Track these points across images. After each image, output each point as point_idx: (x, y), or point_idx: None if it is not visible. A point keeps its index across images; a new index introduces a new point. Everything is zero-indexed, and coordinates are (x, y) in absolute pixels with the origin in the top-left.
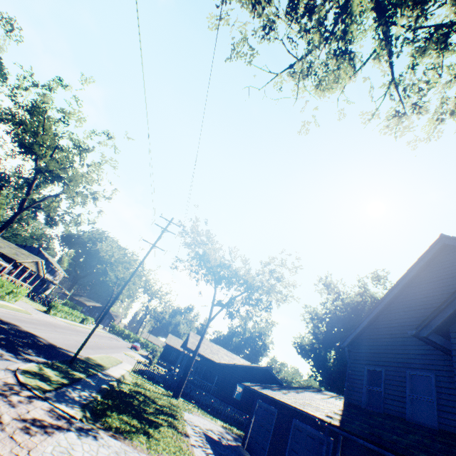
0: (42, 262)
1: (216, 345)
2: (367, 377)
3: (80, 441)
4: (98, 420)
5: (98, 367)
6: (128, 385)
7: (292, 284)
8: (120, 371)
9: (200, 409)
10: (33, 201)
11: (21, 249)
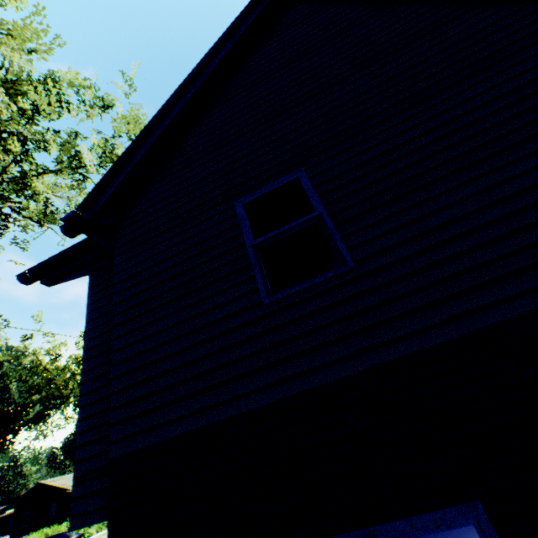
0: None
1: None
2: None
3: None
4: None
5: None
6: None
7: None
8: None
9: None
10: None
11: None
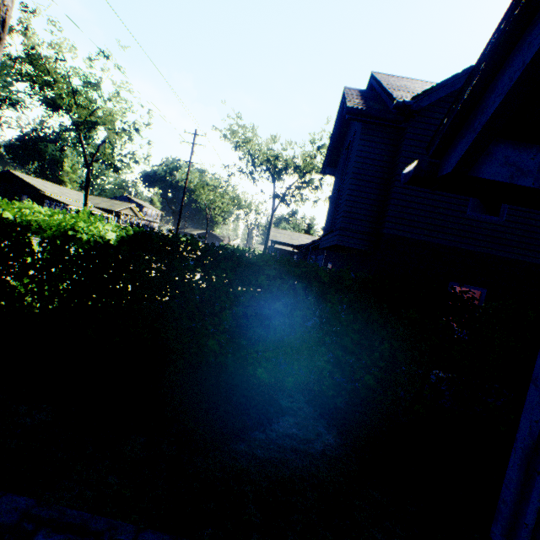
0: (134, 207)
1: (298, 233)
2: None
3: None
4: None
5: None
6: None
7: None
8: None
9: None
10: (92, 156)
11: (113, 201)
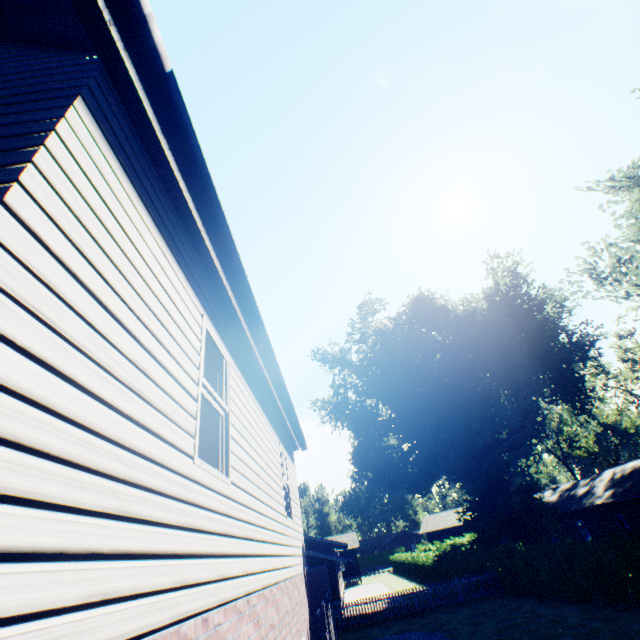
0: None
1: None
2: None
3: None
4: None
5: None
6: None
7: None
8: None
9: None
10: None
11: None
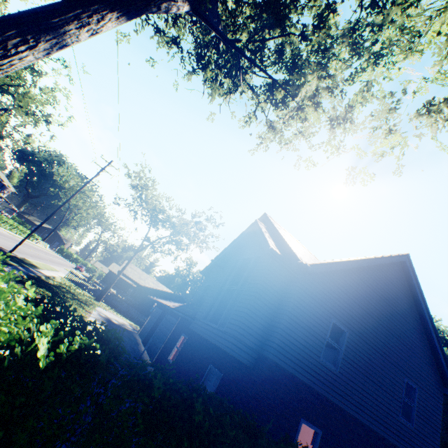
0: None
1: (147, 274)
2: (205, 289)
3: (4, 284)
4: (20, 283)
5: (32, 265)
6: (56, 282)
7: (217, 237)
8: (53, 274)
9: (117, 312)
10: None
11: None
